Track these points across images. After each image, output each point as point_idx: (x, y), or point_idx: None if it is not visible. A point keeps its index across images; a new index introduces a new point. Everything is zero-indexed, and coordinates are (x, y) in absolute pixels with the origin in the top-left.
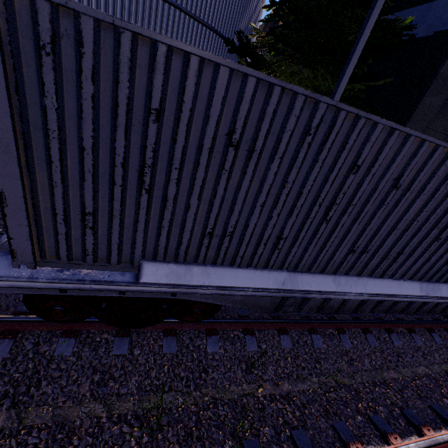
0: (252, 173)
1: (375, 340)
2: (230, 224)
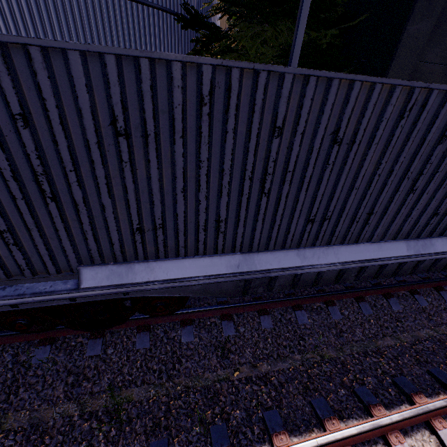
0: (156, 159)
1: (370, 308)
2: (156, 216)
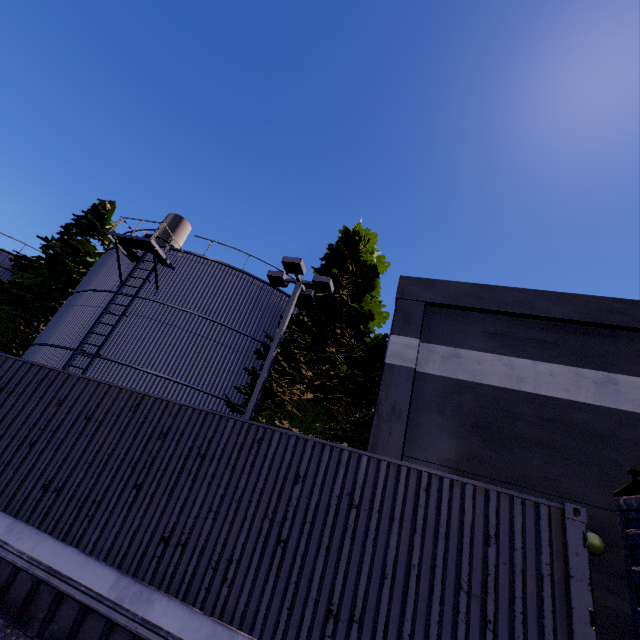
0: (1, 404)
1: None
2: None
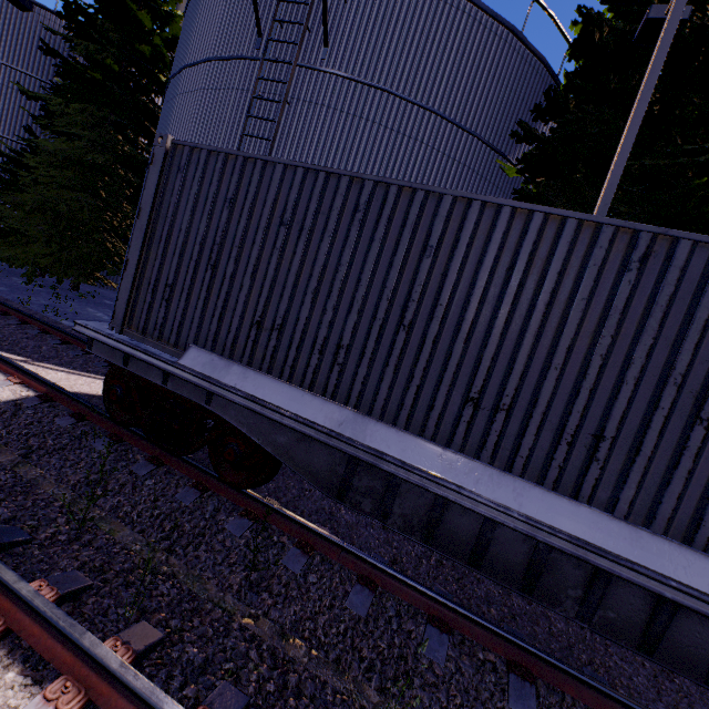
0: (302, 253)
1: None
2: (279, 314)
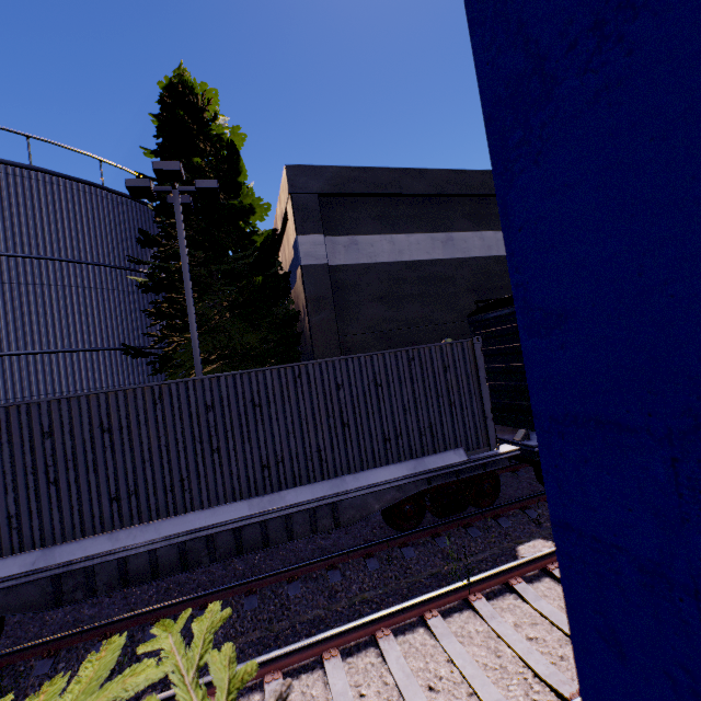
0: None
1: (257, 600)
2: None
